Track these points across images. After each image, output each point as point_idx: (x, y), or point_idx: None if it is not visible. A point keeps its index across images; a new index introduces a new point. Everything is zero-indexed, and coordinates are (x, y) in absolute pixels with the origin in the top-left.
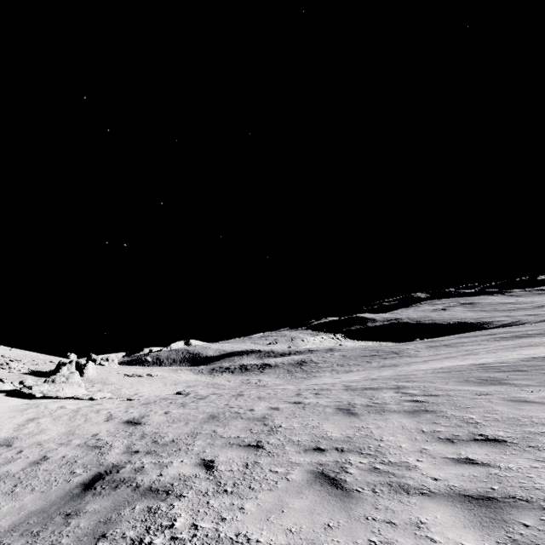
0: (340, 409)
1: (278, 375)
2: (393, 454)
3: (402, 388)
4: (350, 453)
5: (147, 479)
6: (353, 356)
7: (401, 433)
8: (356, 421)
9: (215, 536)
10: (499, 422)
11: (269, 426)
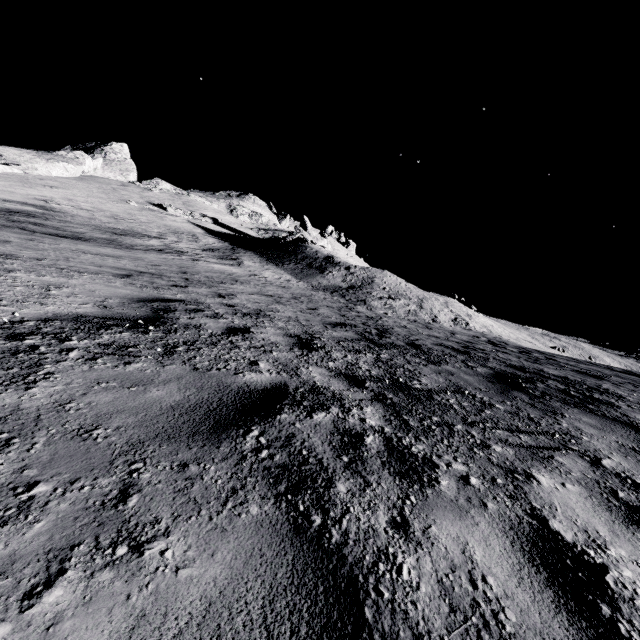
0: None
1: None
2: None
3: None
4: None
5: None
6: None
7: None
8: None
9: None
10: None
11: None
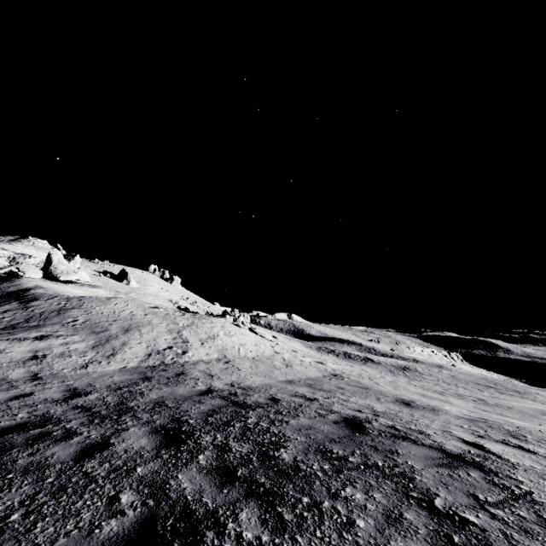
0: (436, 391)
1: (380, 371)
2: (456, 404)
3: (484, 400)
4: (437, 399)
5: (358, 380)
6: (464, 380)
7: (464, 404)
8: (444, 396)
9: (395, 392)
10: (517, 415)
11: (397, 384)
